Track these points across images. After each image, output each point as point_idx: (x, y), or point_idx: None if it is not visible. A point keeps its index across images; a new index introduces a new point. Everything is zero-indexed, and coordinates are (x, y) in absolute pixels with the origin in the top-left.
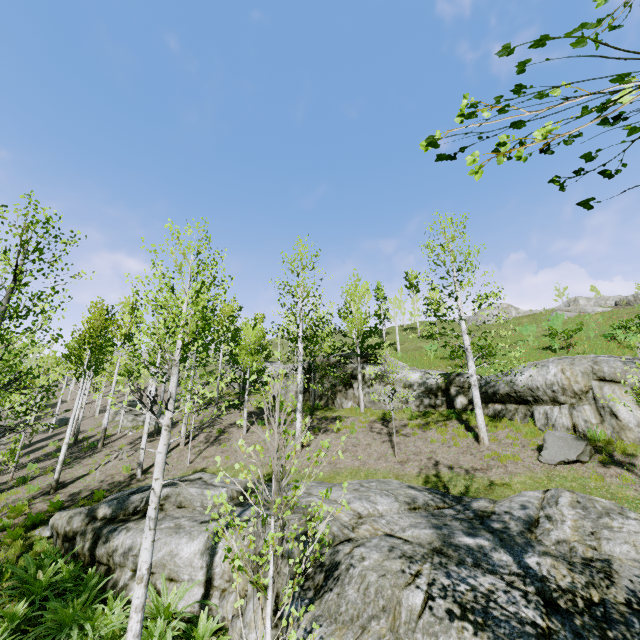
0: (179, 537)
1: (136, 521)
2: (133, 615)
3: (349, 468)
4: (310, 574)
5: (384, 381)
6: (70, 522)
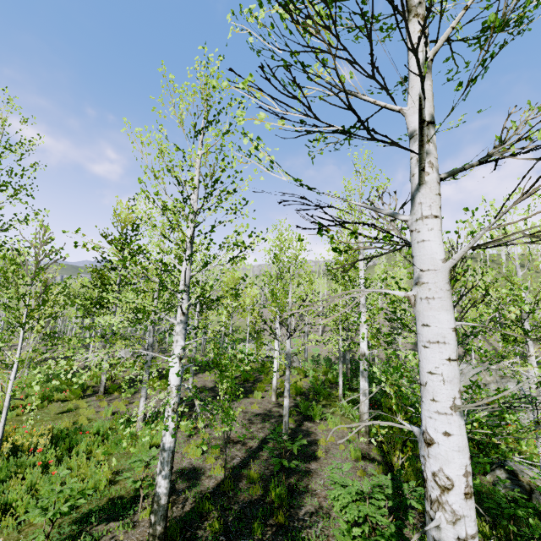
0: None
1: None
2: None
3: None
4: None
5: None
6: None
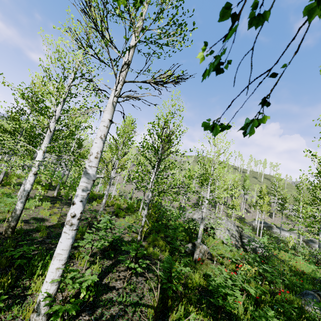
0: (284, 232)
1: (272, 228)
2: (301, 239)
3: (288, 227)
4: (309, 241)
5: (286, 208)
6: (260, 225)
